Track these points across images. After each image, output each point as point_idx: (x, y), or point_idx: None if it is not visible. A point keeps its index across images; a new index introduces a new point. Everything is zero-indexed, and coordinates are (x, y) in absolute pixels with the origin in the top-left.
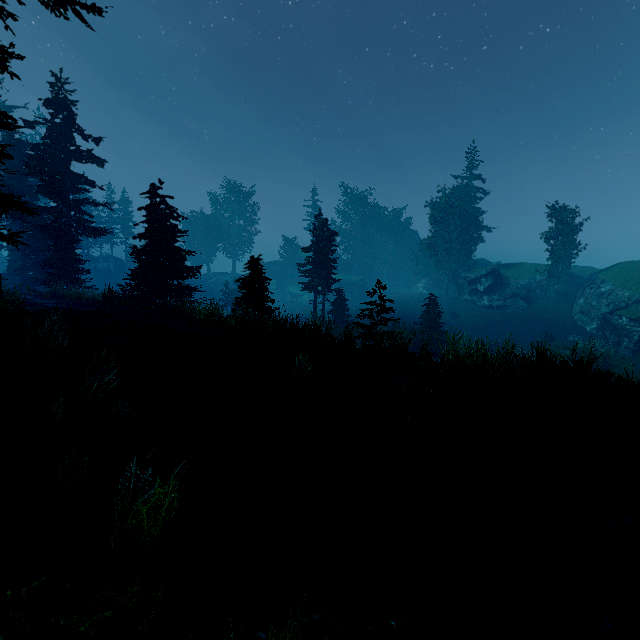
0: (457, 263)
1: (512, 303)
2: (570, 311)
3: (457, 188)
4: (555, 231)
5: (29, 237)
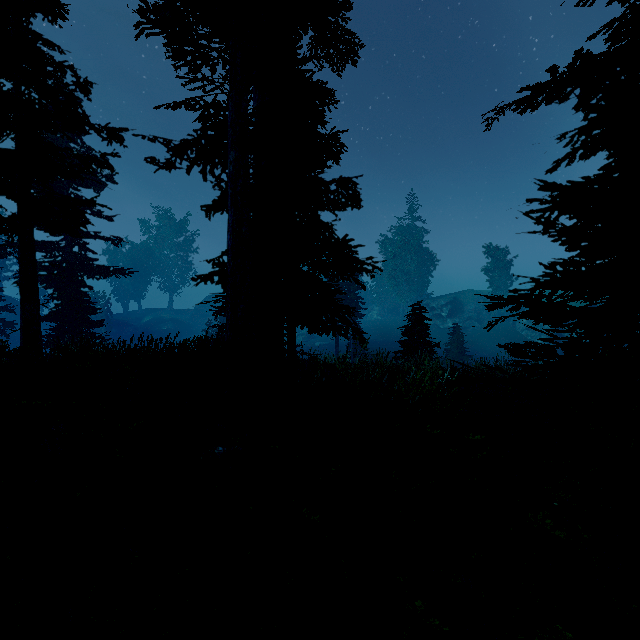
0: (416, 292)
1: (470, 325)
2: (514, 328)
3: (403, 227)
4: (494, 266)
5: None
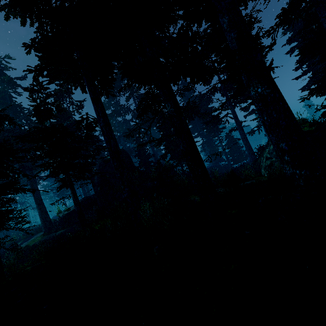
0: None
1: None
2: None
3: None
4: (306, 106)
5: None
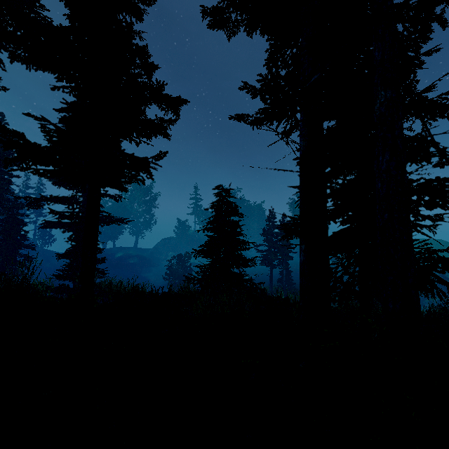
0: None
1: None
2: None
3: None
4: None
5: (4, 223)
